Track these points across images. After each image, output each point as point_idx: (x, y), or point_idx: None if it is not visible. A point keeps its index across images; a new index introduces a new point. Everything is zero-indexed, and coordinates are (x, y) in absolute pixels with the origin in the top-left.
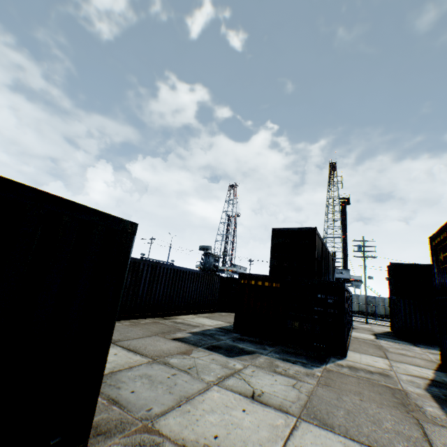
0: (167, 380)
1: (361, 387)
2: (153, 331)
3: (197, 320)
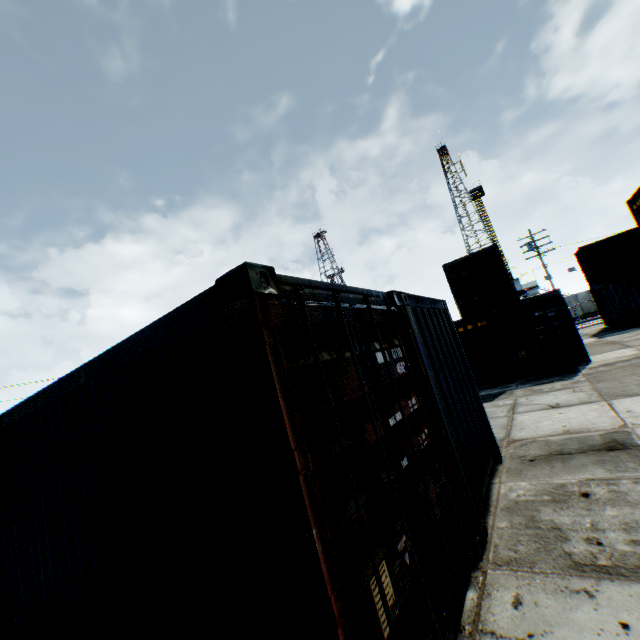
0: None
1: (630, 371)
2: None
3: None
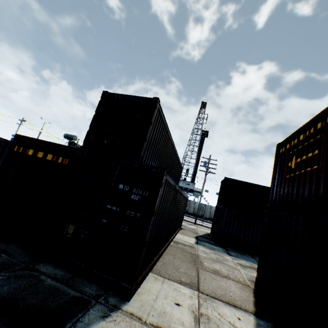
0: None
1: None
2: None
3: None
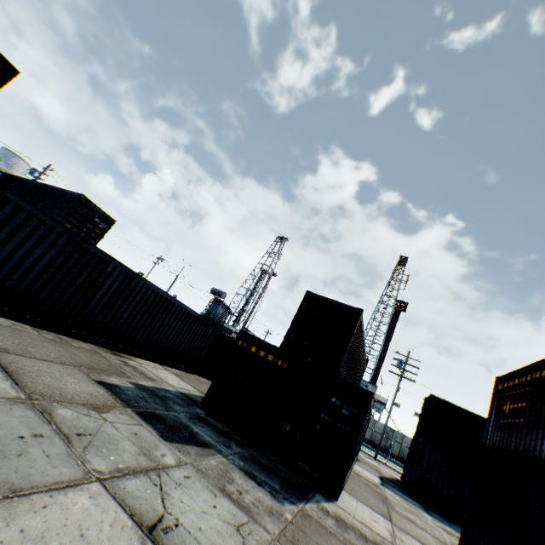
0: (13, 443)
1: None
2: (78, 360)
3: (160, 372)
